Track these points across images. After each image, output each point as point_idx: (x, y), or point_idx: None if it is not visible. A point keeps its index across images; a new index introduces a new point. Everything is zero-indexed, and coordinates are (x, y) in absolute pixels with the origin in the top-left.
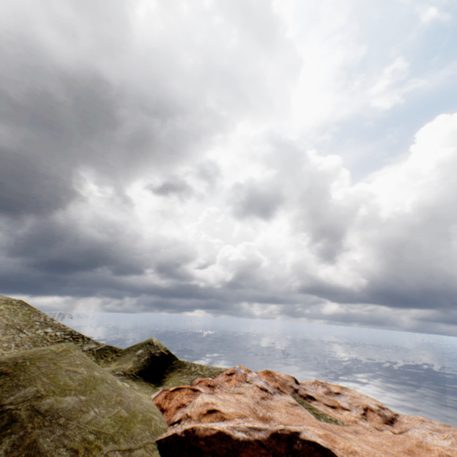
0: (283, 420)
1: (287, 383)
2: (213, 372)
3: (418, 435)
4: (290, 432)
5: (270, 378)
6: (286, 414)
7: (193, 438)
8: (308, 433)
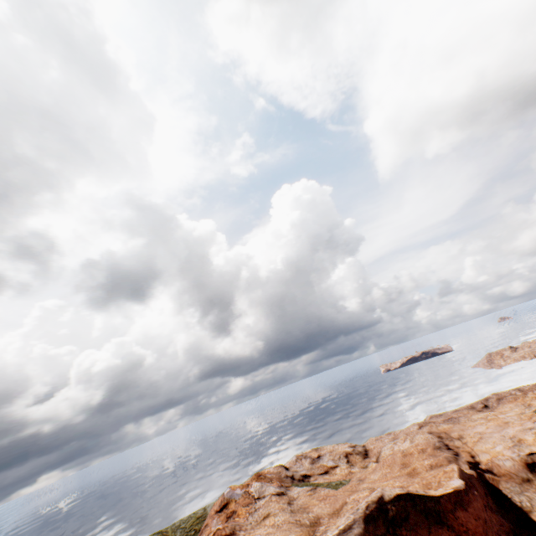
0: (328, 511)
1: (282, 475)
2: (189, 526)
3: (389, 451)
4: (375, 503)
5: (266, 481)
6: (322, 502)
7: None
8: (388, 491)
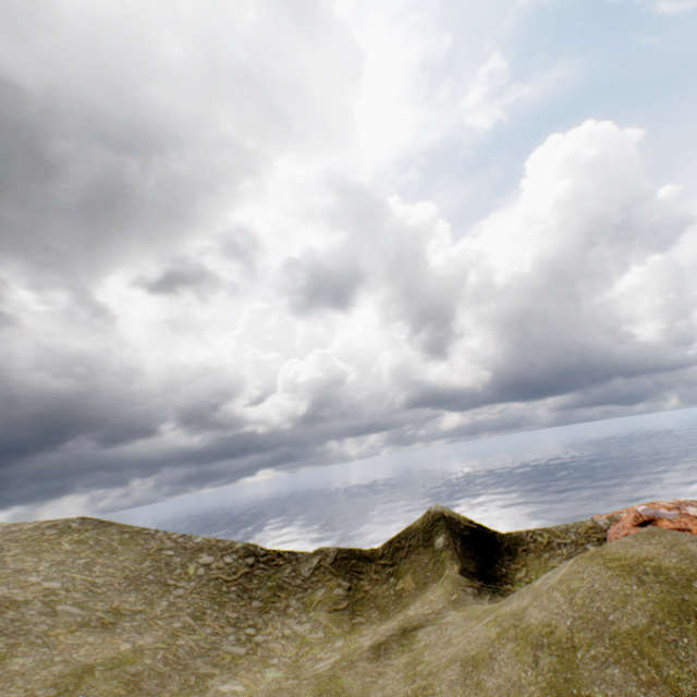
0: None
1: None
2: (582, 532)
3: None
4: None
5: None
6: None
7: None
8: None
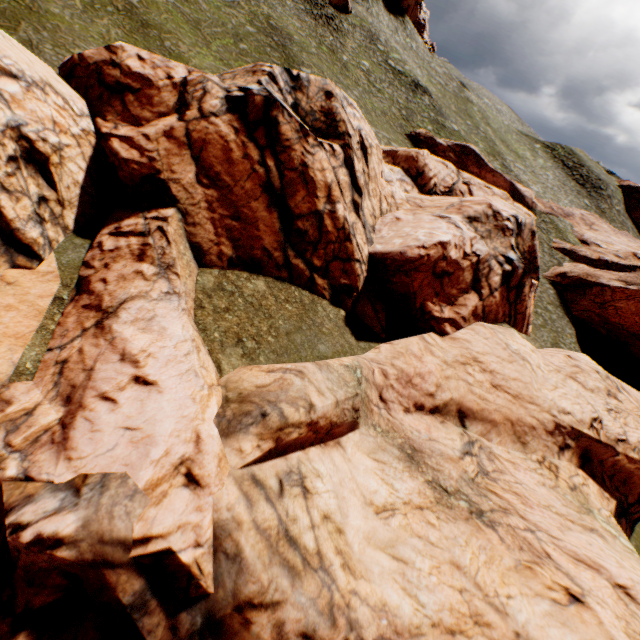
0: None
1: None
2: None
3: None
4: None
5: None
6: None
7: (637, 189)
8: None
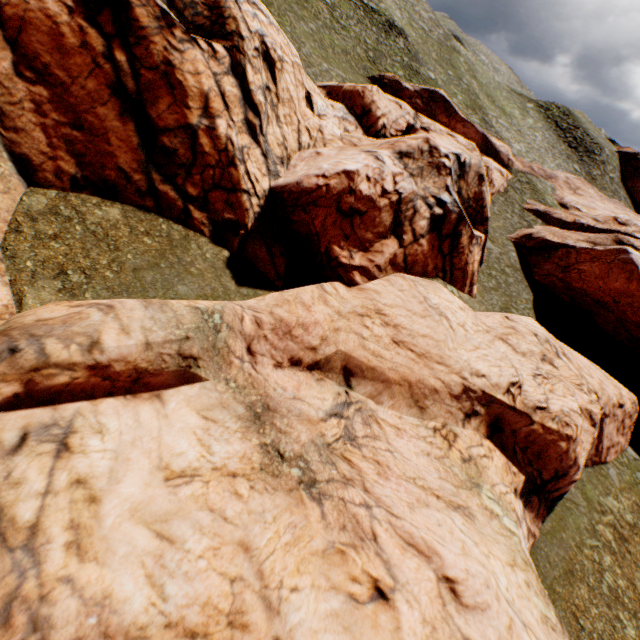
0: None
1: None
2: None
3: None
4: None
5: None
6: None
7: (636, 156)
8: None
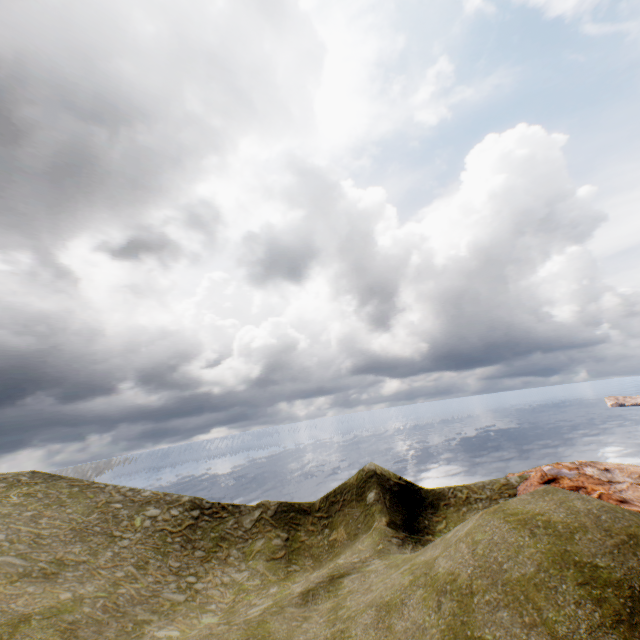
0: None
1: None
2: (496, 489)
3: None
4: None
5: None
6: None
7: None
8: None
